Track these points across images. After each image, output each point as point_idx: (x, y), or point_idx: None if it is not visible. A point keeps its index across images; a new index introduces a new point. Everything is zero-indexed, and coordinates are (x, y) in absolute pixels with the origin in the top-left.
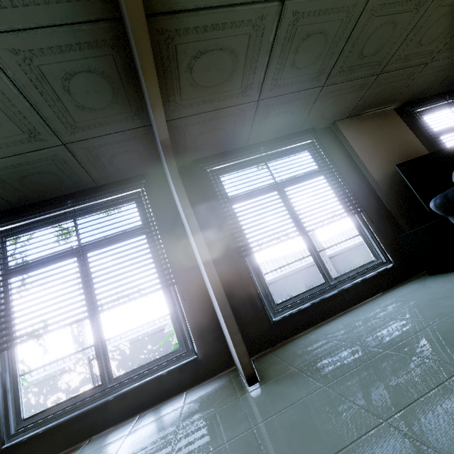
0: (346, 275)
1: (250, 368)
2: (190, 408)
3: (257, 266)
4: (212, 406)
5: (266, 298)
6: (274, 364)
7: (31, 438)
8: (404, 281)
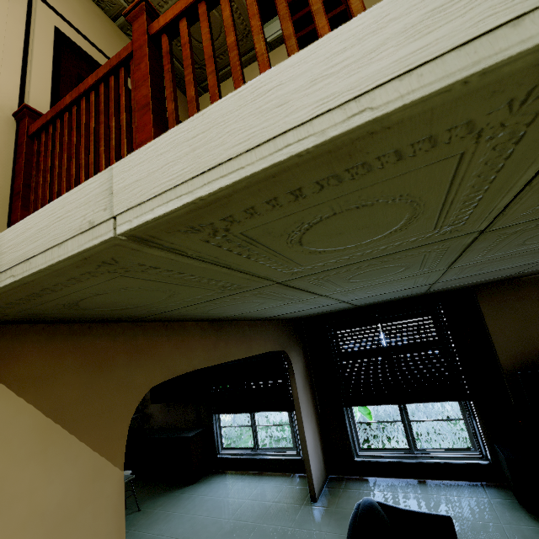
0: (432, 451)
1: (313, 493)
2: (286, 491)
3: (353, 414)
4: (292, 499)
5: (353, 441)
6: (334, 494)
7: (227, 458)
8: (498, 483)
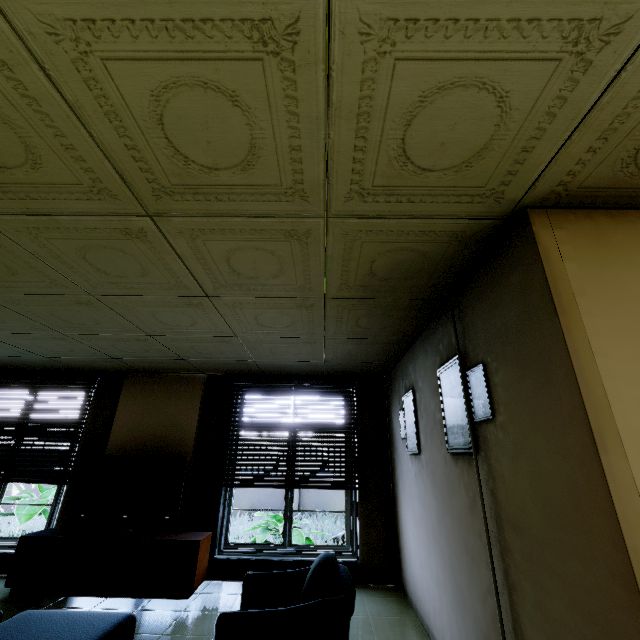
0: (2, 540)
1: None
2: None
3: None
4: None
5: None
6: None
7: None
8: None
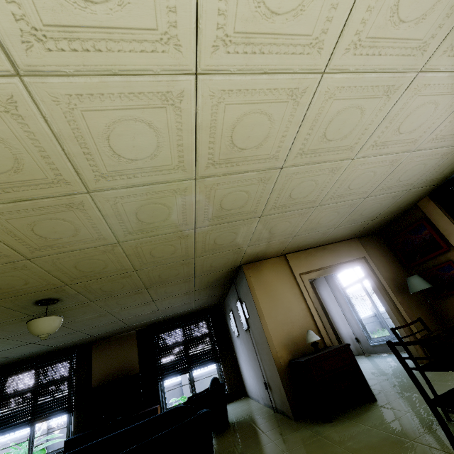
0: None
1: None
2: None
3: None
4: None
5: None
6: None
7: None
8: None
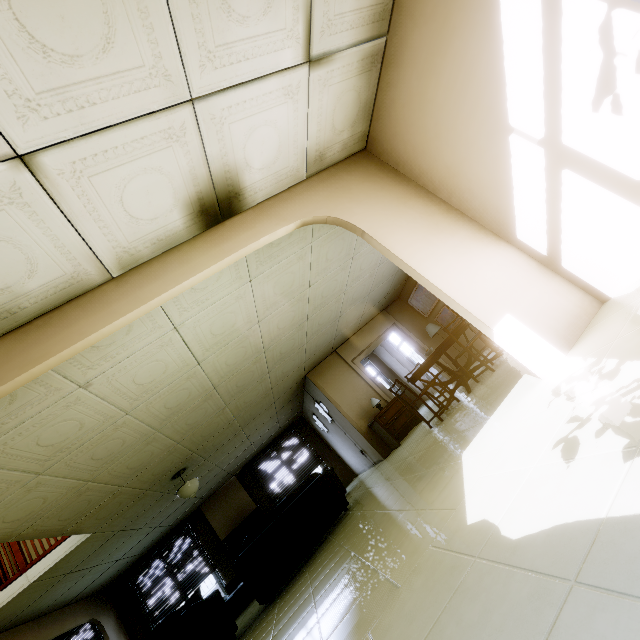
0: None
1: None
2: None
3: None
4: None
5: None
6: None
7: None
8: None
